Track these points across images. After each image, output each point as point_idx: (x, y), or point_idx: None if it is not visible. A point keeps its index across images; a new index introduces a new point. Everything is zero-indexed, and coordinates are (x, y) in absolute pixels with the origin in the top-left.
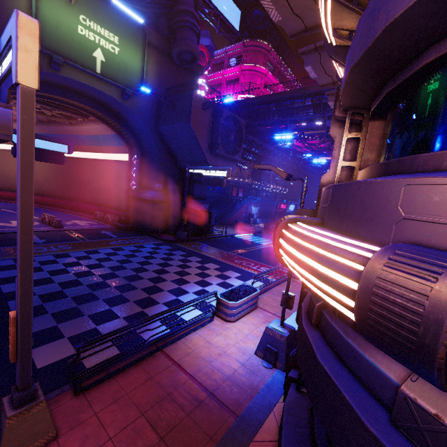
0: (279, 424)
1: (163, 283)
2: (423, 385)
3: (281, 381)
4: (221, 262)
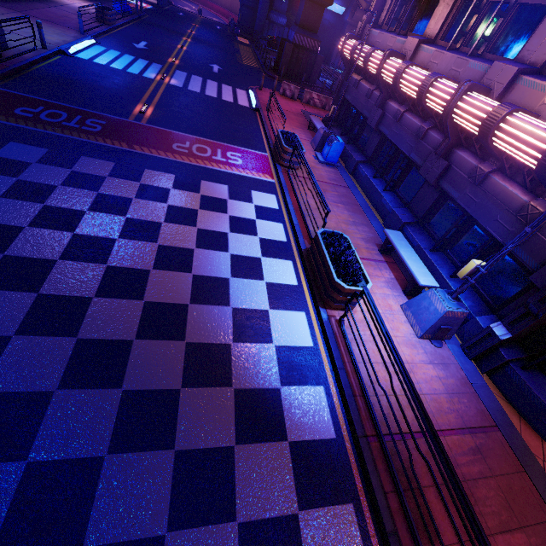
0: (504, 399)
1: (154, 287)
2: None
3: (461, 353)
4: (159, 159)
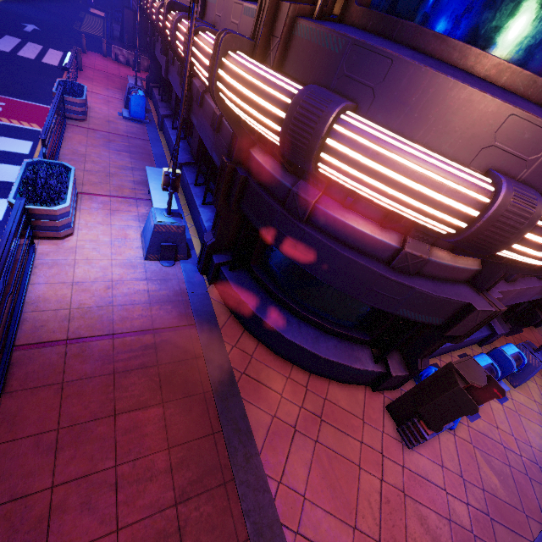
0: (222, 303)
1: None
2: (413, 243)
3: (193, 270)
4: None
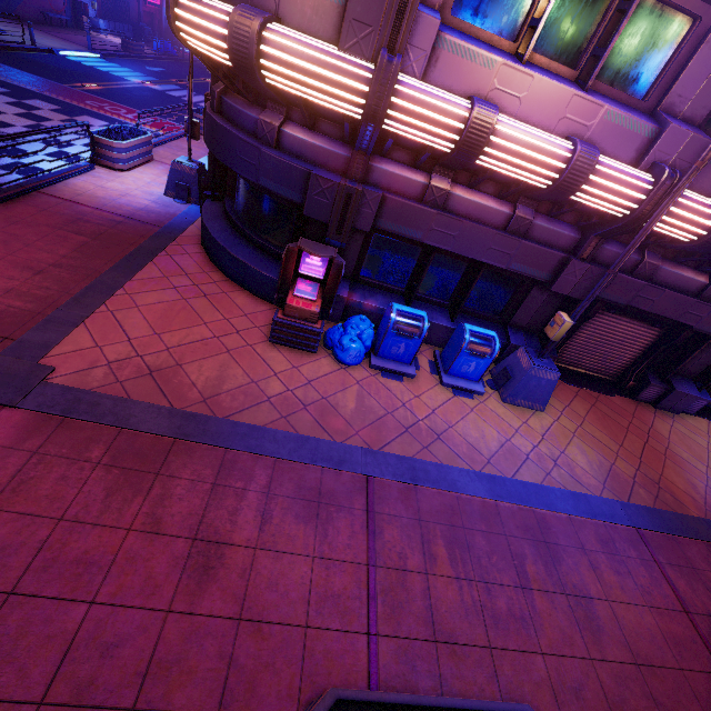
0: (200, 229)
1: None
2: (269, 113)
3: (197, 210)
4: (59, 100)
